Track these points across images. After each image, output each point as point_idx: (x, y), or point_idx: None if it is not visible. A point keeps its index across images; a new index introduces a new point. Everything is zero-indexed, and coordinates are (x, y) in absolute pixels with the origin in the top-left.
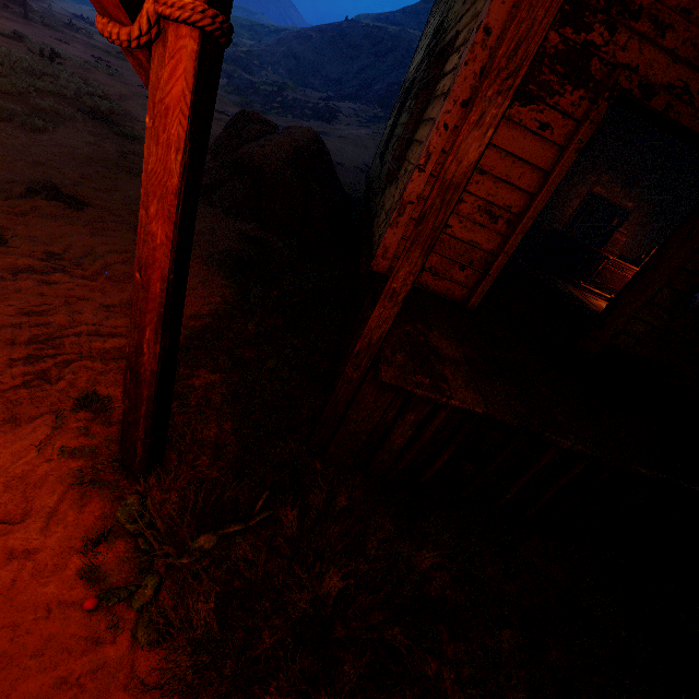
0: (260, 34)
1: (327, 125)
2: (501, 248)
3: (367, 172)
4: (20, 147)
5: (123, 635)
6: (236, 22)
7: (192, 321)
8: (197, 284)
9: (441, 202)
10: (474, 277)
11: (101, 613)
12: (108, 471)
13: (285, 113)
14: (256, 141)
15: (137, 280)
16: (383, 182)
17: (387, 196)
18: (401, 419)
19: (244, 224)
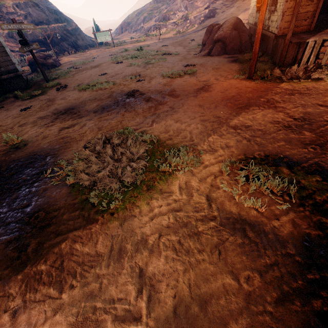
0: (165, 0)
1: (213, 18)
2: (317, 8)
3: (247, 23)
4: (171, 64)
5: (264, 84)
6: (154, 2)
7: (237, 68)
8: (230, 65)
9: (298, 2)
10: (310, 21)
11: (260, 84)
12: (246, 79)
13: (193, 25)
14: (218, 31)
15: (256, 37)
16: (267, 17)
17: (272, 18)
18: (298, 52)
19: (223, 56)
